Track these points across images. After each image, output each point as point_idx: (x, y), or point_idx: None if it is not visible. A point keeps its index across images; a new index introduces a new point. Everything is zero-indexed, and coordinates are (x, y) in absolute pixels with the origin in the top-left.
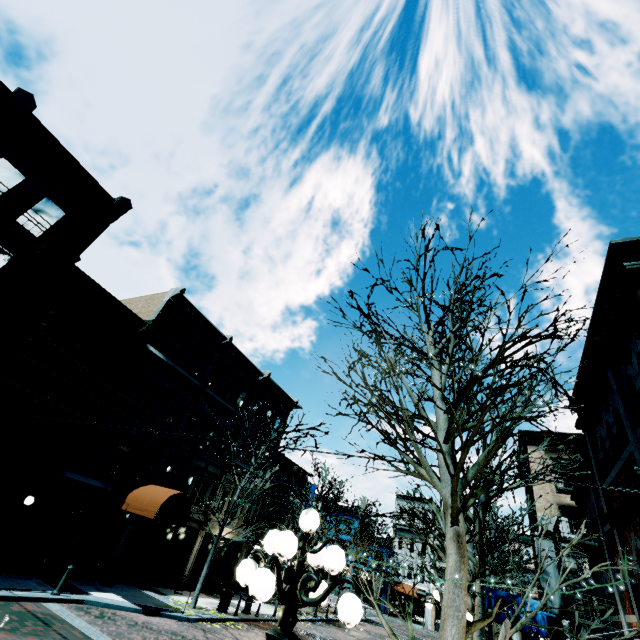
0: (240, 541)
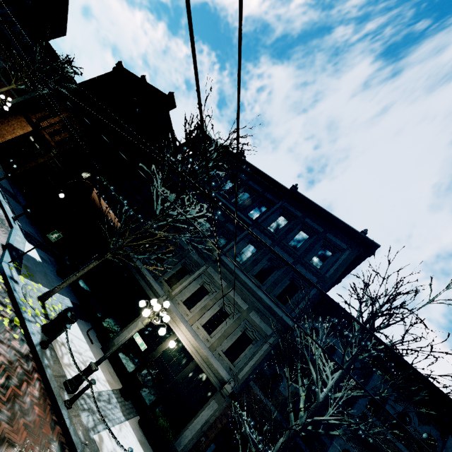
0: (208, 376)
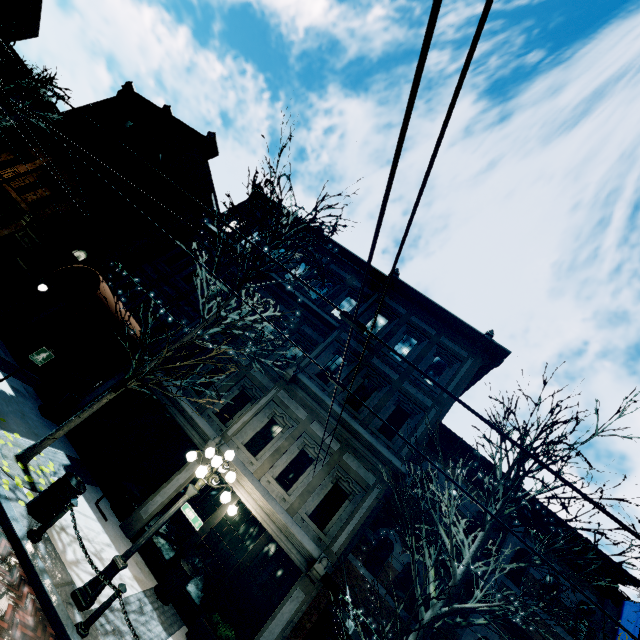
0: (288, 554)
